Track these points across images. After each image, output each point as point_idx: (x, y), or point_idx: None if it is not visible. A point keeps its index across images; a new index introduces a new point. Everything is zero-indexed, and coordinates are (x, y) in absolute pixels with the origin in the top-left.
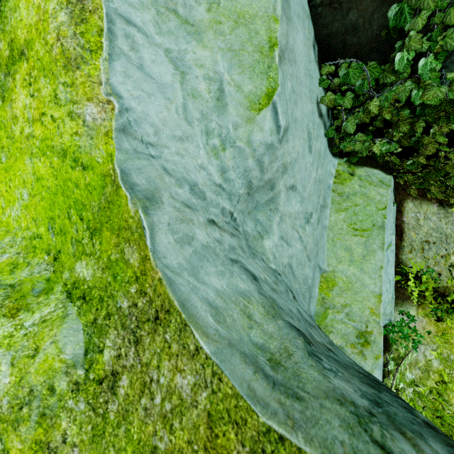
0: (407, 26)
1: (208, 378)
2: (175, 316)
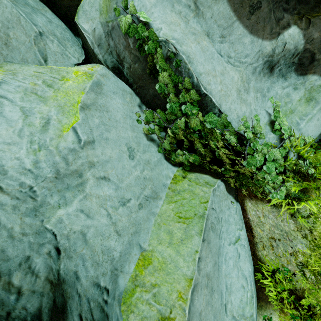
0: (166, 92)
1: None
2: None
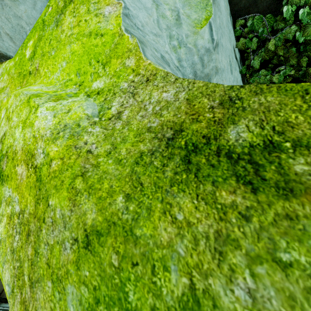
0: None
1: (185, 86)
2: (160, 74)
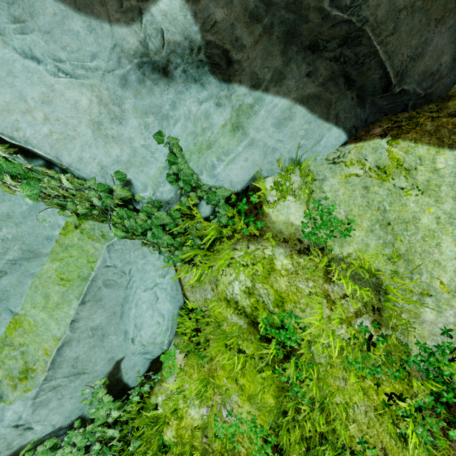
0: None
1: None
2: None
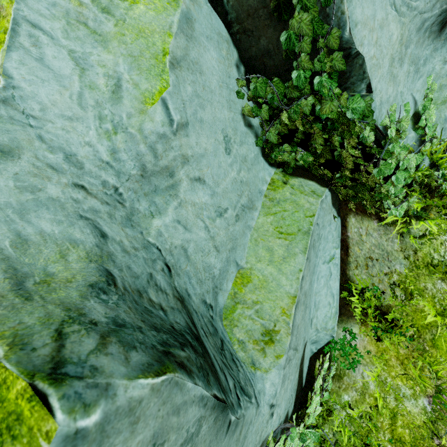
0: (297, 49)
1: None
2: None
